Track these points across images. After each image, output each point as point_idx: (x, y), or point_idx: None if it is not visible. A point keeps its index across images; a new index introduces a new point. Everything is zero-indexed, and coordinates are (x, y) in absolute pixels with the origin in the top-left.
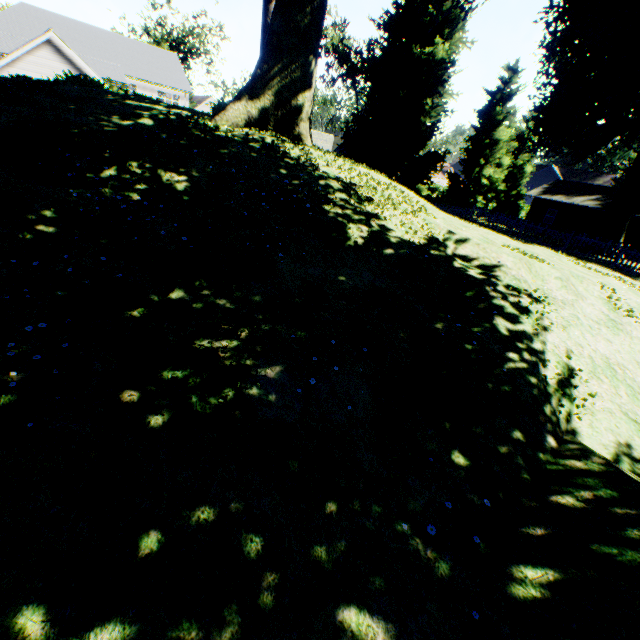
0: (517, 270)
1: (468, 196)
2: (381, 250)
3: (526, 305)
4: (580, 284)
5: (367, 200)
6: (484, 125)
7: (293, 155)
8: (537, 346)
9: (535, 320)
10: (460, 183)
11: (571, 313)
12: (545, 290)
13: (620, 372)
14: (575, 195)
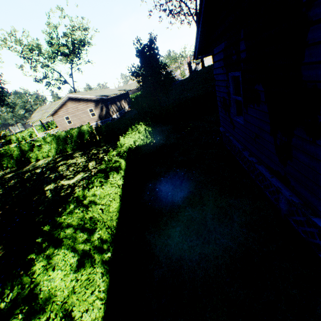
0: None
1: None
2: None
3: None
4: None
5: None
6: None
7: None
8: None
9: None
10: None
11: None
12: None
13: None
14: None
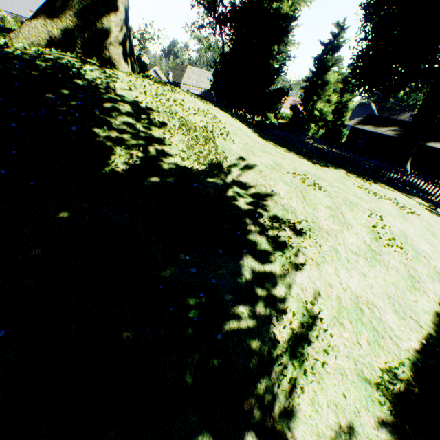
0: (288, 199)
1: (304, 124)
2: (146, 178)
3: (285, 239)
4: (350, 212)
5: (159, 124)
6: (318, 69)
7: (89, 77)
8: (280, 291)
9: (289, 257)
10: (299, 113)
11: (332, 245)
12: (314, 219)
13: (368, 312)
14: (380, 126)
